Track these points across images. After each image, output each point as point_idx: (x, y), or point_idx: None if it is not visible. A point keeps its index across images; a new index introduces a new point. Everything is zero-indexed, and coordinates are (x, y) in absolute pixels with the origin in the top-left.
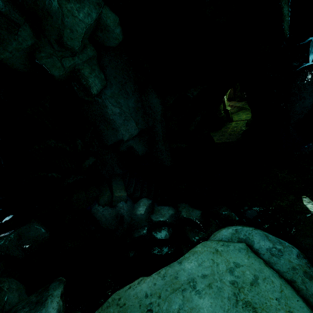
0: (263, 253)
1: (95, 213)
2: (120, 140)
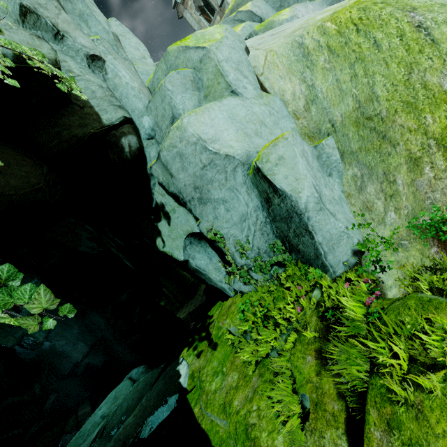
0: (133, 376)
1: (63, 445)
2: (75, 363)
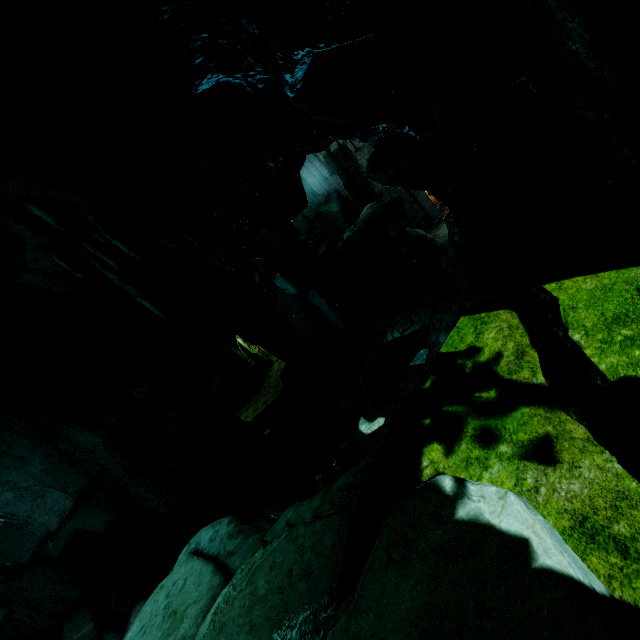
0: (206, 547)
1: None
2: (44, 536)
